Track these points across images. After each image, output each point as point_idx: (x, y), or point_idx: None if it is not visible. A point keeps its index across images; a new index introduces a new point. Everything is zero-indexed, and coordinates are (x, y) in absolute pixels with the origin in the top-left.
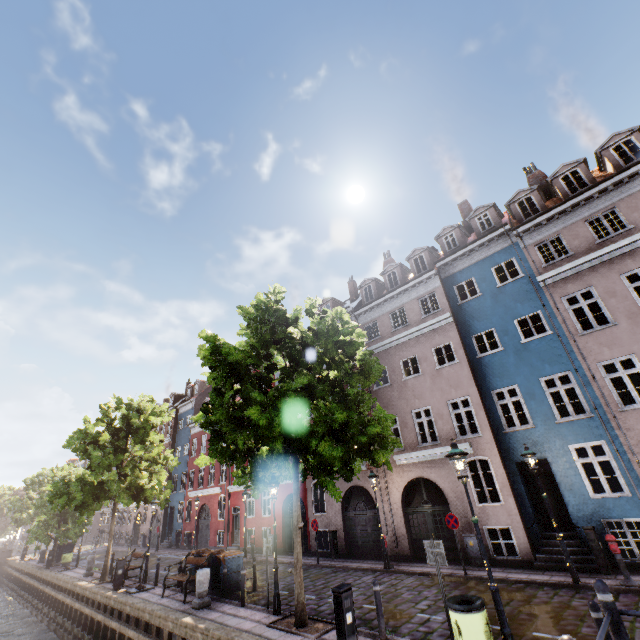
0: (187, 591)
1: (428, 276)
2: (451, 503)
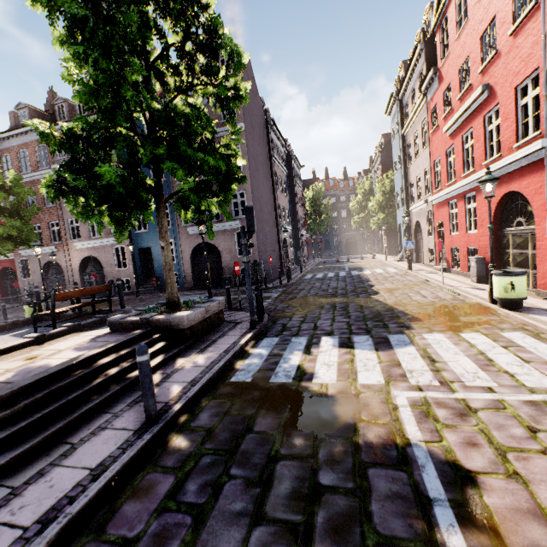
0: None
1: None
2: (105, 269)
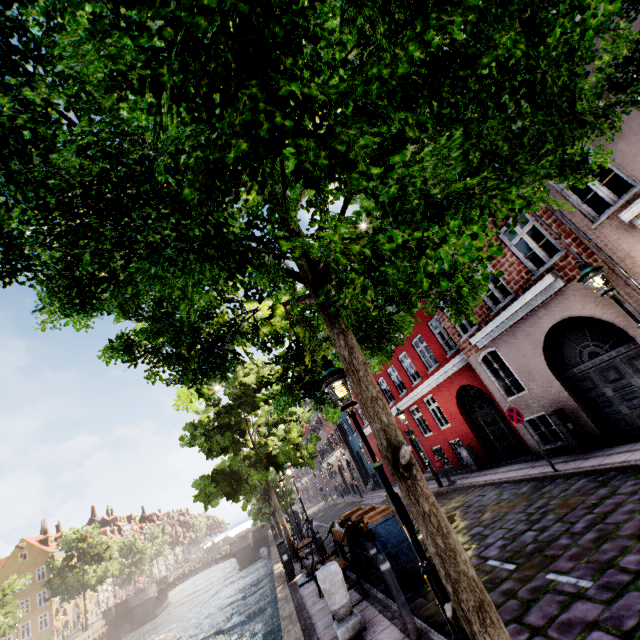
0: (353, 578)
1: None
2: None
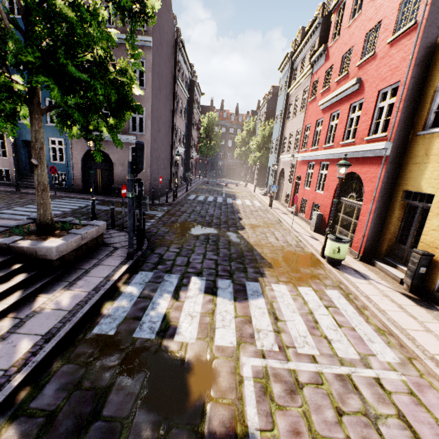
0: None
1: None
2: None
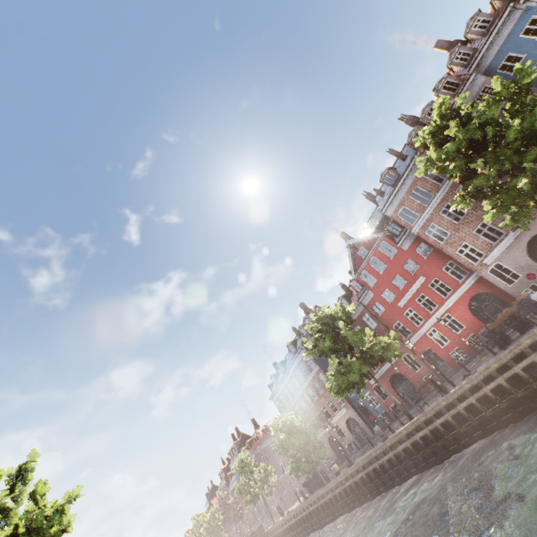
0: (512, 342)
1: (471, 81)
2: None
